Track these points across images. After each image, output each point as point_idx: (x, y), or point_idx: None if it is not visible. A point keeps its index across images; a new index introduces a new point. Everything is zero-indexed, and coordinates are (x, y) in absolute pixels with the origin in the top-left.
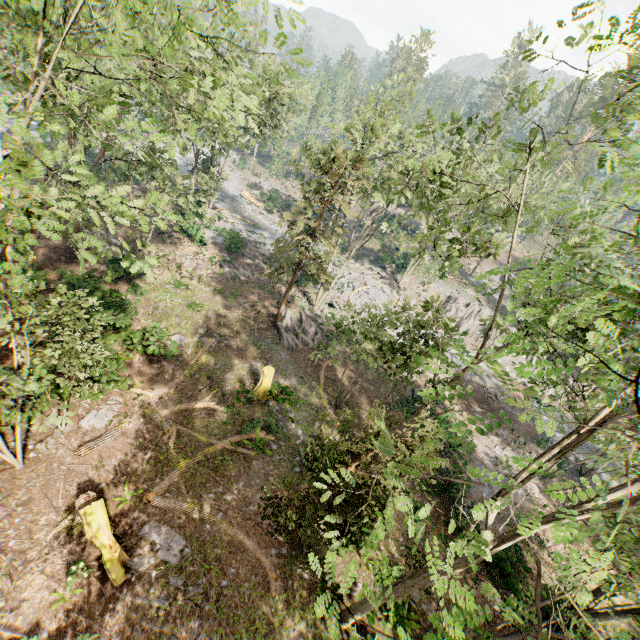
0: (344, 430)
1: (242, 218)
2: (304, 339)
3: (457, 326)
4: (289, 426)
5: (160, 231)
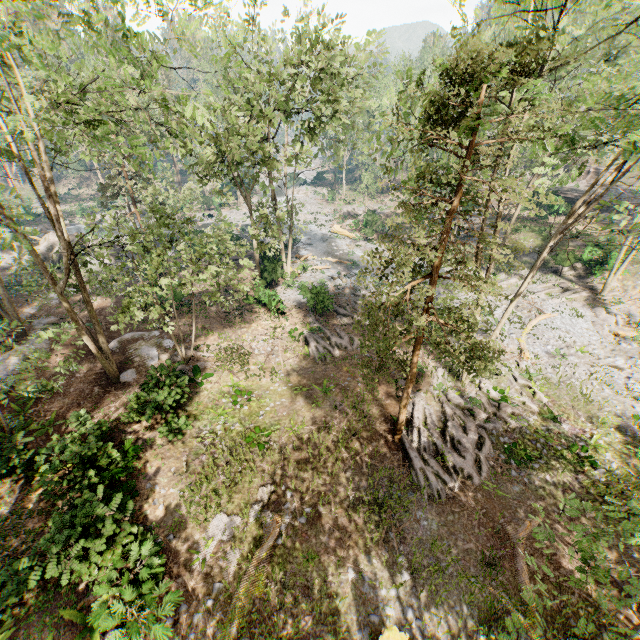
0: None
1: (334, 259)
2: (459, 467)
3: None
4: None
5: (229, 309)
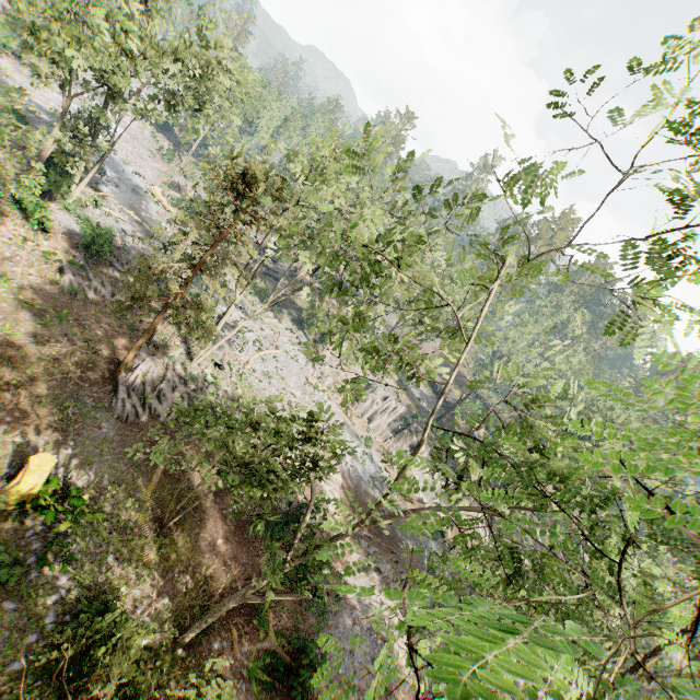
0: (159, 570)
1: (136, 217)
2: (154, 408)
3: (369, 420)
4: (49, 565)
5: None
